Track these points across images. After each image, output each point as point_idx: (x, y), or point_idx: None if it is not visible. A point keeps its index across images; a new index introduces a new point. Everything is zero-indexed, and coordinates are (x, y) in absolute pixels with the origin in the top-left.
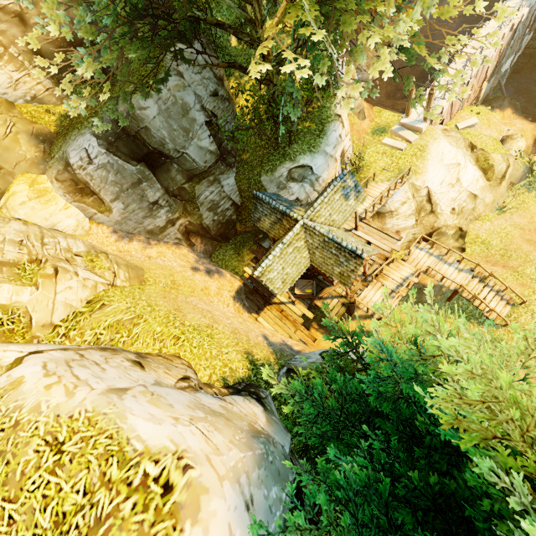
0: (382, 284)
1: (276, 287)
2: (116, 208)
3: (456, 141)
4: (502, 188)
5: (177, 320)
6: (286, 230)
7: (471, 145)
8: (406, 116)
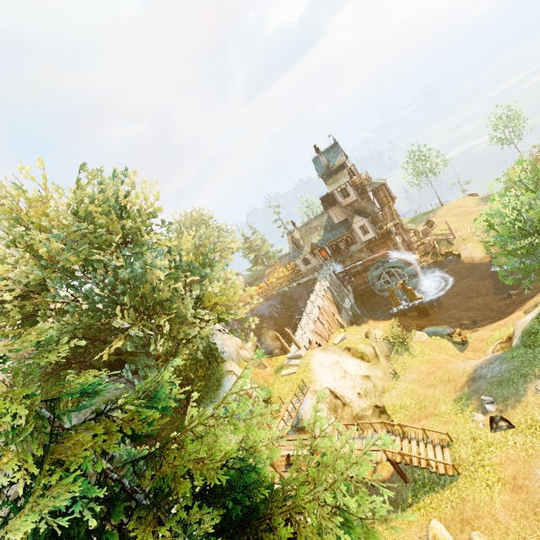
0: None
1: None
2: None
3: (334, 350)
4: (383, 362)
5: None
6: None
7: (347, 348)
8: (289, 352)
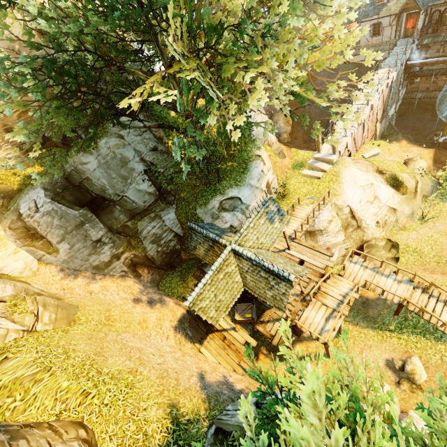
0: (322, 302)
1: (210, 316)
2: (63, 248)
3: (365, 166)
4: (418, 201)
5: (93, 367)
6: (218, 256)
7: (379, 169)
8: (318, 152)
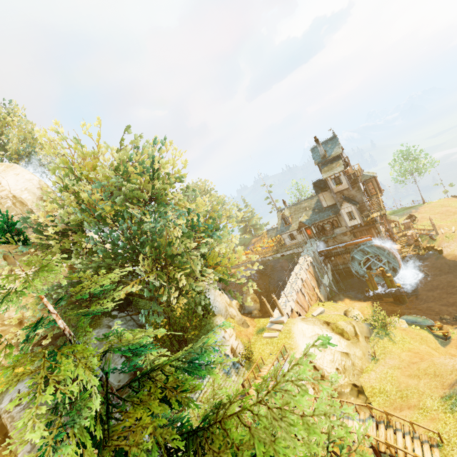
0: None
1: None
2: (23, 451)
3: (313, 322)
4: (363, 342)
5: None
6: None
7: (326, 322)
8: (272, 317)
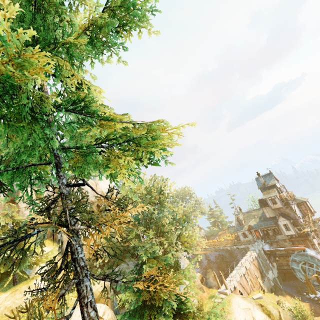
0: None
1: None
2: None
3: (250, 301)
4: None
5: None
6: None
7: (260, 305)
8: (220, 288)
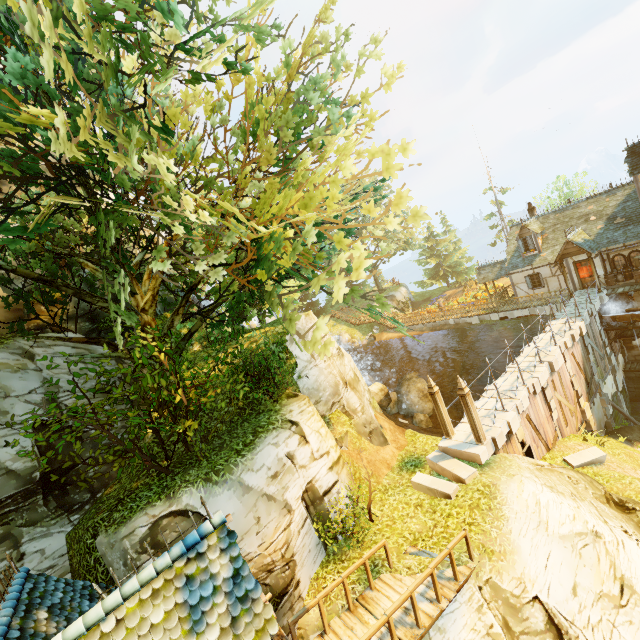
0: None
1: None
2: None
3: (572, 484)
4: None
5: None
6: None
7: (613, 495)
8: (447, 437)
